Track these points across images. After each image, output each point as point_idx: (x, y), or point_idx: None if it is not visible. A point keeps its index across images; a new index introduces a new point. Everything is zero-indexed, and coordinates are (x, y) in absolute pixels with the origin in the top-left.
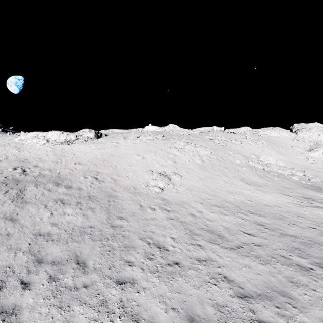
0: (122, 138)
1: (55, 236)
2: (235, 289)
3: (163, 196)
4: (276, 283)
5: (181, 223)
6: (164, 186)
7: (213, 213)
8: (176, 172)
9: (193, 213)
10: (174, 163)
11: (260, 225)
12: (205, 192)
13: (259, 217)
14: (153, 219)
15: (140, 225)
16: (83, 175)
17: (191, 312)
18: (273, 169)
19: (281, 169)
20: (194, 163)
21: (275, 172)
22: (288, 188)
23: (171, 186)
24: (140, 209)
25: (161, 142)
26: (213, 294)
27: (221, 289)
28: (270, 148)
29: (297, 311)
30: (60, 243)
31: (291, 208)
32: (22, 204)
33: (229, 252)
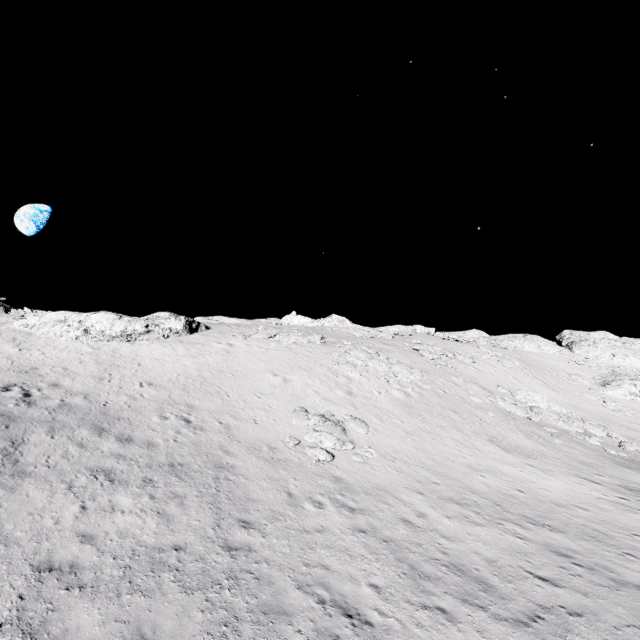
0: (240, 335)
1: (89, 575)
2: None
3: (334, 470)
4: None
5: (386, 543)
6: (335, 447)
7: (450, 520)
8: (355, 415)
9: (406, 517)
10: (349, 396)
11: (562, 556)
12: (423, 465)
13: (552, 534)
14: (321, 531)
15: (292, 546)
16: (158, 413)
17: None
18: (547, 419)
19: (562, 420)
20: (389, 397)
21: (553, 426)
22: (587, 464)
23: (349, 448)
24: (289, 502)
25: (320, 349)
26: None
27: None
28: (529, 375)
29: None
30: (102, 596)
31: (610, 513)
32: (14, 479)
33: (516, 631)
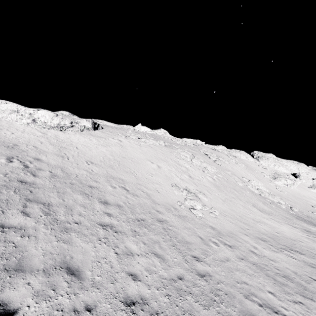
0: (123, 135)
1: (154, 304)
2: None
3: (208, 222)
4: None
5: (255, 266)
6: (202, 209)
7: (266, 250)
8: (198, 190)
9: (251, 249)
10: (191, 178)
11: (313, 268)
12: (237, 219)
13: (302, 256)
14: (228, 261)
15: (224, 271)
16: (108, 183)
17: None
18: (265, 195)
19: (270, 196)
20: (207, 180)
21: (268, 199)
22: (288, 218)
23: (208, 209)
24: (204, 243)
25: (166, 149)
26: None
27: None
28: (249, 172)
29: None
30: None
31: (310, 244)
32: (64, 234)
33: None
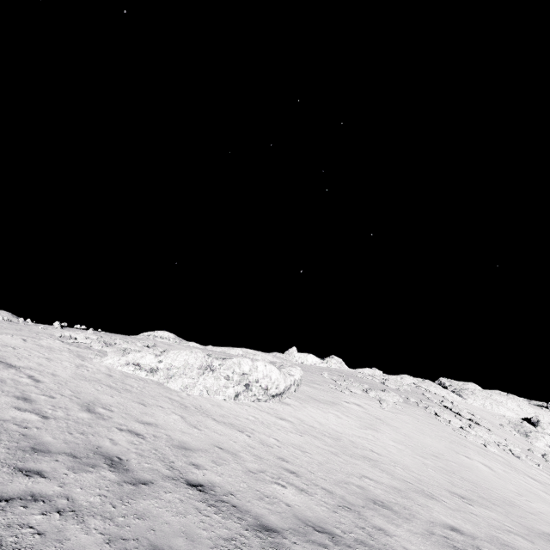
0: (345, 389)
1: None
2: None
3: None
4: None
5: None
6: None
7: None
8: None
9: None
10: (542, 484)
11: None
12: None
13: None
14: None
15: None
16: None
17: None
18: None
19: None
20: None
21: None
22: None
23: None
24: None
25: (417, 410)
26: None
27: None
28: (500, 430)
29: None
30: None
31: None
32: None
33: None
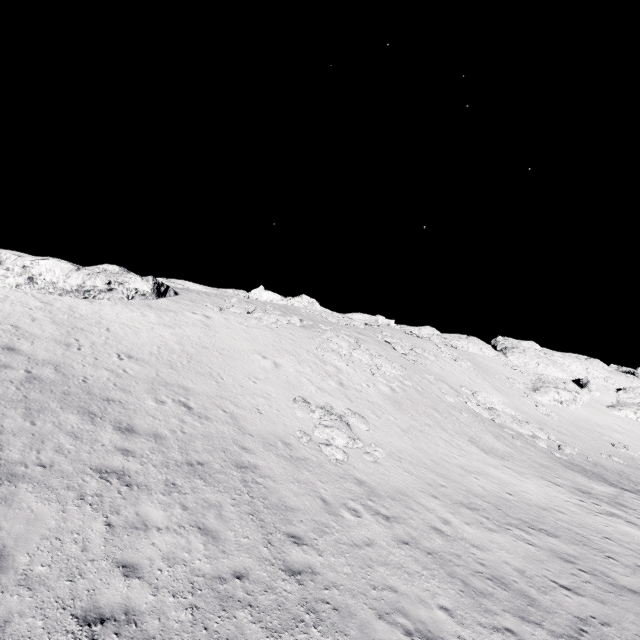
0: (216, 307)
1: (153, 623)
2: None
3: (354, 471)
4: None
5: (431, 556)
6: (347, 445)
7: (470, 526)
8: (353, 409)
9: (435, 524)
10: (342, 387)
11: (568, 563)
12: (426, 466)
13: (551, 539)
14: (370, 545)
15: (352, 565)
16: (152, 395)
17: None
18: (505, 421)
19: (516, 423)
20: (378, 391)
21: (510, 428)
22: (546, 466)
23: (360, 446)
24: (327, 510)
25: (301, 332)
26: None
27: None
28: (480, 377)
29: None
30: None
31: (581, 516)
32: (3, 485)
33: None
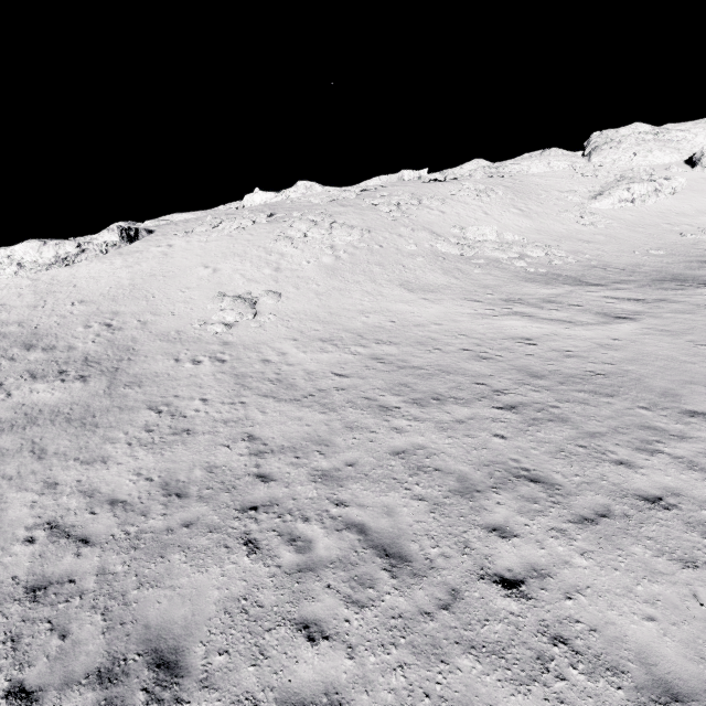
0: (181, 233)
1: (8, 425)
2: (254, 447)
3: (228, 337)
4: (324, 433)
5: (235, 376)
6: (235, 320)
7: (305, 353)
8: (273, 289)
9: (268, 358)
10: (275, 272)
11: (375, 360)
12: (315, 319)
13: (386, 347)
14: (188, 378)
15: (160, 390)
16: (84, 324)
17: (170, 478)
18: (484, 252)
19: (500, 249)
20: (317, 265)
21: (485, 258)
22: (489, 287)
23: (250, 318)
24: (173, 365)
25: (263, 229)
26: (216, 457)
27: (232, 450)
28: (507, 205)
29: (321, 457)
30: (13, 432)
31: (460, 323)
32: None
33: (285, 405)
